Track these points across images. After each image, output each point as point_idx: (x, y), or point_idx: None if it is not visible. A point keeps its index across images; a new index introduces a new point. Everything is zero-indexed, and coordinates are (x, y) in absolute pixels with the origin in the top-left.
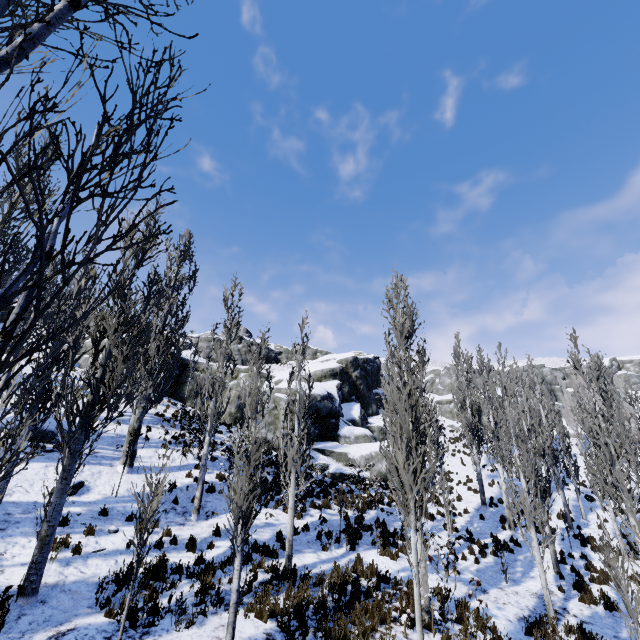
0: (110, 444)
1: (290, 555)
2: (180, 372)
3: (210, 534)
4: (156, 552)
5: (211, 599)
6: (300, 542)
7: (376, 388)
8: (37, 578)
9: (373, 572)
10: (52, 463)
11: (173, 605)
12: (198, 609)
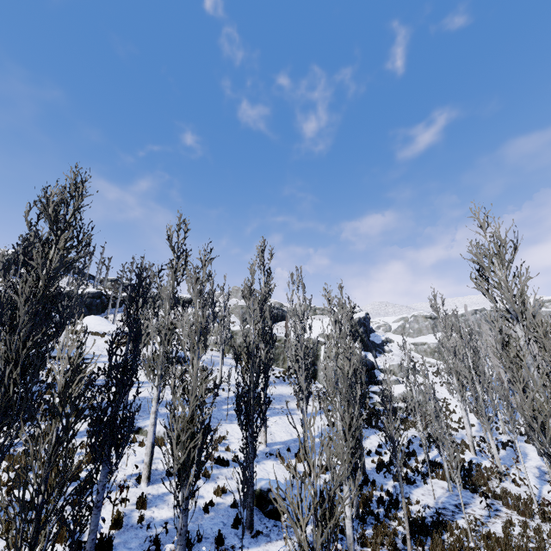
0: (280, 401)
1: (427, 455)
2: None
3: (376, 447)
4: (369, 457)
5: (421, 474)
6: (415, 449)
7: (369, 337)
8: (365, 468)
9: (463, 460)
10: (279, 416)
11: (408, 477)
12: (419, 478)
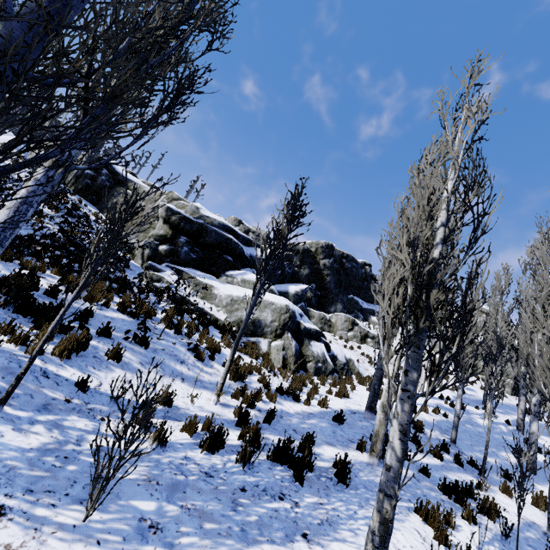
0: None
1: None
2: (113, 186)
3: None
4: None
5: None
6: None
7: (356, 296)
8: None
9: None
10: None
11: None
12: None
